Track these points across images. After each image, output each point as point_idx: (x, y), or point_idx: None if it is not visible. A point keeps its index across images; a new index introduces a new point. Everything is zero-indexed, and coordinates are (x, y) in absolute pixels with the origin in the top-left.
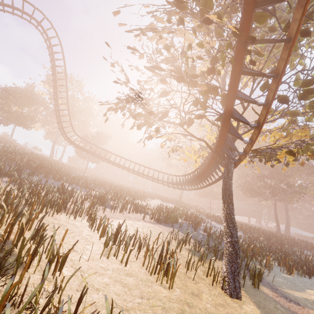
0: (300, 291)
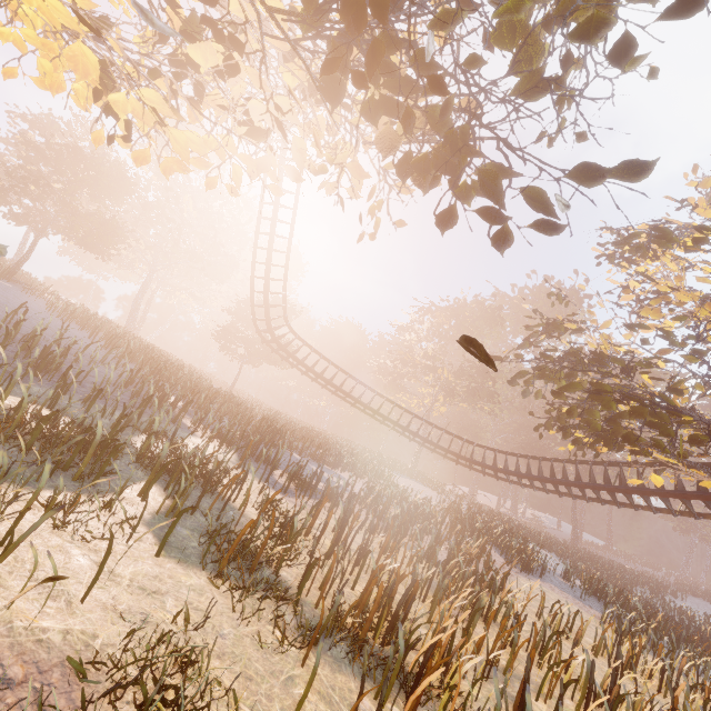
0: None
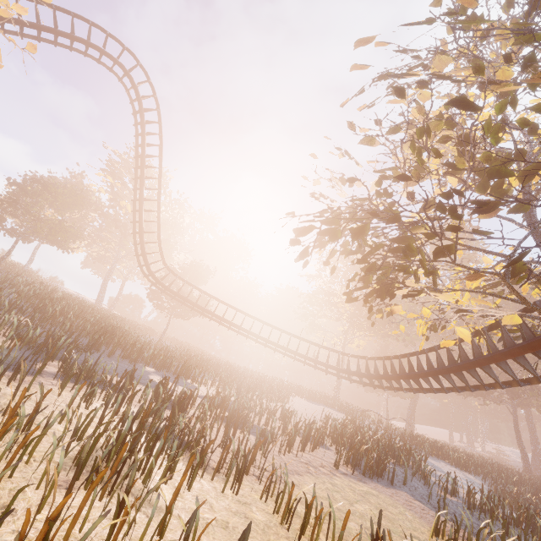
0: None
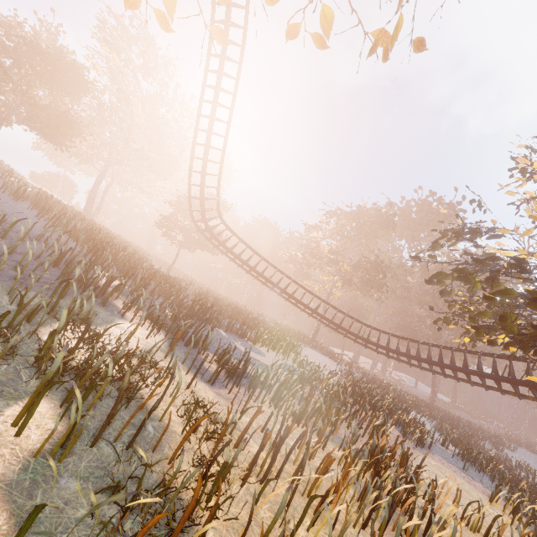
0: None
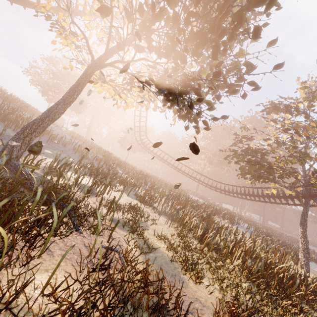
0: (315, 269)
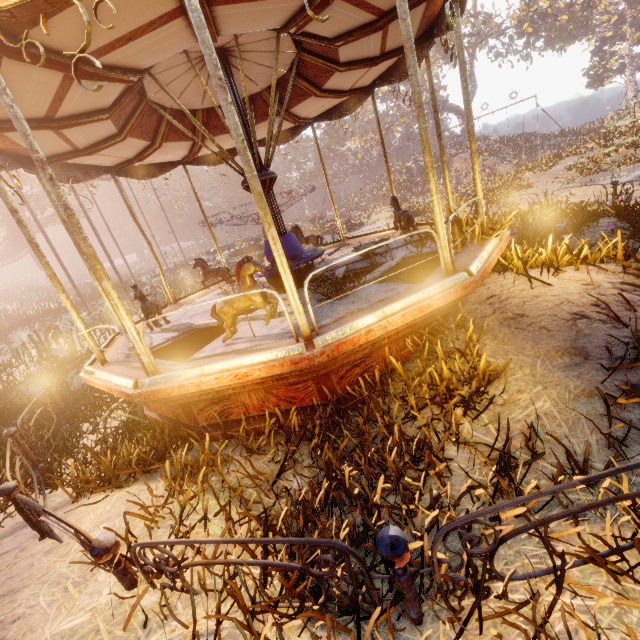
0: None
